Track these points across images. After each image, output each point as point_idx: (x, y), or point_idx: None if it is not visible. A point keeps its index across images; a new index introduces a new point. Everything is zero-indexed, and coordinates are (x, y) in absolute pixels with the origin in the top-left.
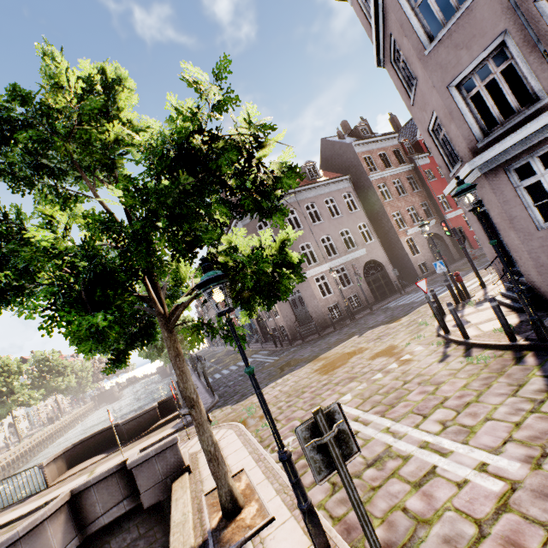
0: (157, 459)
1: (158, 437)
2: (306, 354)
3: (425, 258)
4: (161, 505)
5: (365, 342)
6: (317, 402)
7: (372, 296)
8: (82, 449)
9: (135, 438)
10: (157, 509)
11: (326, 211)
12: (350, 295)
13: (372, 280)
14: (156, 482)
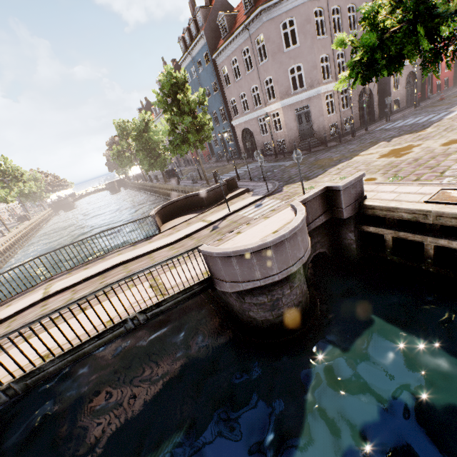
0: (352, 187)
1: (250, 201)
2: (336, 155)
3: (400, 94)
4: (328, 225)
5: (407, 142)
6: (431, 166)
7: (359, 122)
8: (167, 212)
9: (217, 204)
10: (326, 226)
11: (347, 21)
12: (345, 118)
13: (361, 107)
14: (350, 203)
